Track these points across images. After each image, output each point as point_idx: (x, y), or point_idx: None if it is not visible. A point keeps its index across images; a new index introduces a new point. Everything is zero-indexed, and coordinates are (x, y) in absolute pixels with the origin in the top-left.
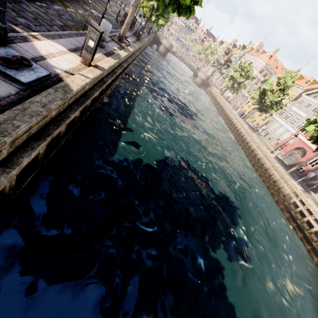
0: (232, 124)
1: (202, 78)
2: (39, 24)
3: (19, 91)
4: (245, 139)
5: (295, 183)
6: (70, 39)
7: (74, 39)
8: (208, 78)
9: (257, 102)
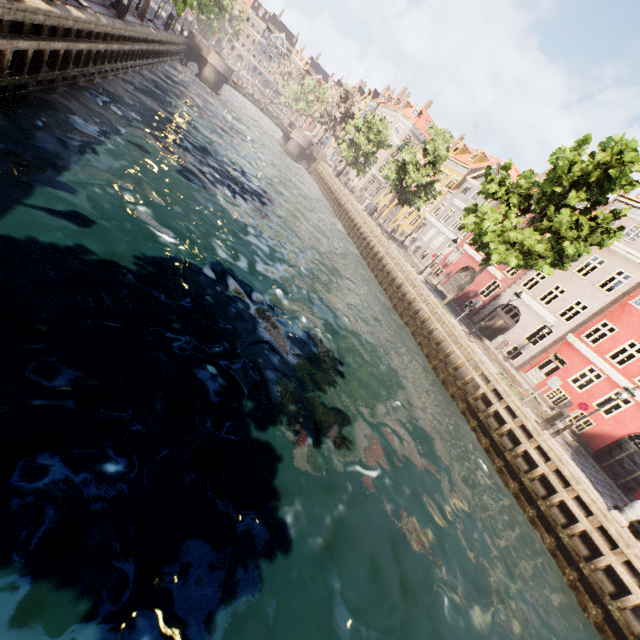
0: (355, 229)
1: (300, 144)
2: None
3: None
4: (377, 253)
5: (455, 321)
6: None
7: None
8: (312, 144)
9: (394, 186)
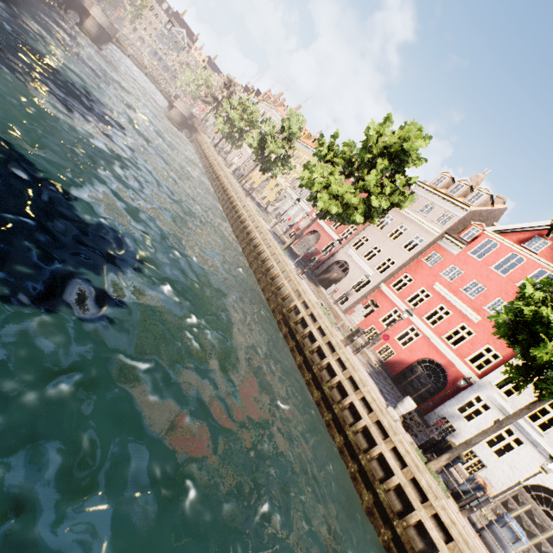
0: (220, 187)
1: (182, 113)
2: None
3: None
4: (235, 206)
5: (292, 263)
6: None
7: None
8: (194, 115)
9: (256, 154)
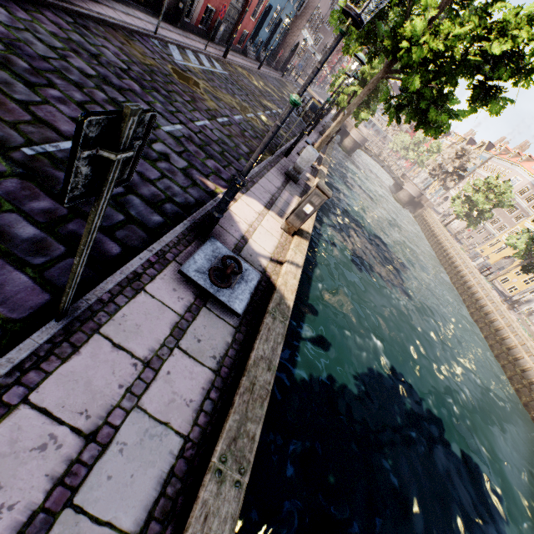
0: (465, 286)
1: (411, 194)
2: (227, 161)
3: (234, 334)
4: (493, 321)
5: None
6: (262, 180)
7: (266, 177)
8: (422, 194)
9: (520, 254)
